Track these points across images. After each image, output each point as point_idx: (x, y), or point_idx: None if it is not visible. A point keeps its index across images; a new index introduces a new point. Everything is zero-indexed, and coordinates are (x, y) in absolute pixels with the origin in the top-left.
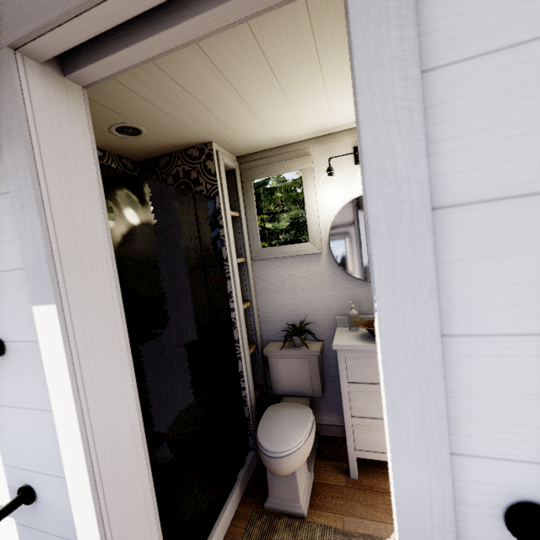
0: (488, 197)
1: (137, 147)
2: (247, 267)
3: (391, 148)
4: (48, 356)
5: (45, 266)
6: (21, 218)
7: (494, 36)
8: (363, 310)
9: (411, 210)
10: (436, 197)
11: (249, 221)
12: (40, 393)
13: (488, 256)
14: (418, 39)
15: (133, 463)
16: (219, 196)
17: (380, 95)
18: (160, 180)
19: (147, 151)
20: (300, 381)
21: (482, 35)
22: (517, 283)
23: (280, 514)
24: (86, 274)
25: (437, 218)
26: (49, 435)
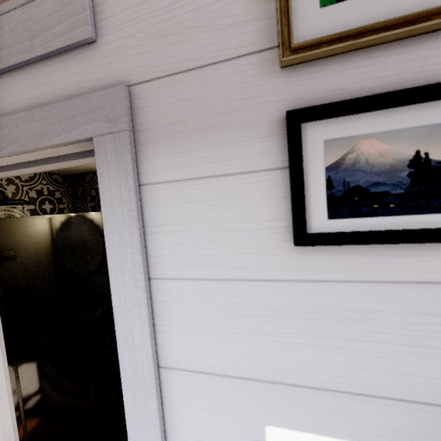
0: (190, 368)
1: (64, 169)
2: None
3: (131, 327)
4: None
5: None
6: None
7: (189, 270)
8: None
9: (143, 370)
10: (162, 359)
11: None
12: None
13: (192, 406)
14: (142, 264)
15: None
16: None
17: (123, 292)
18: (85, 192)
19: (73, 170)
20: None
21: (182, 266)
22: (208, 428)
23: None
24: None
25: (163, 374)
26: None
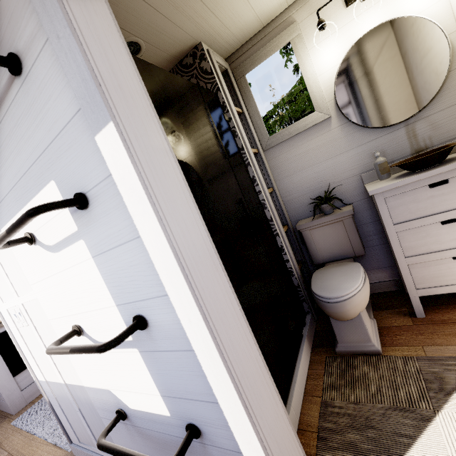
0: None
1: None
2: (261, 157)
3: None
4: (120, 179)
5: (93, 86)
6: (61, 53)
7: None
8: (389, 158)
9: None
10: None
11: (252, 115)
12: (125, 225)
13: None
14: None
15: (218, 281)
16: (220, 90)
17: None
18: None
19: None
20: (339, 245)
21: None
22: None
23: (353, 355)
24: (130, 104)
25: None
26: (142, 262)
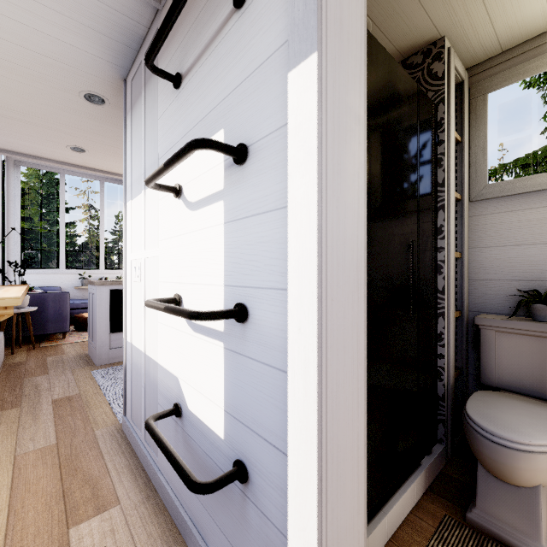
0: None
1: None
2: (462, 207)
3: None
4: (295, 128)
5: (313, 7)
6: None
7: None
8: None
9: None
10: None
11: (473, 149)
12: (274, 190)
13: None
14: None
15: (353, 305)
16: (444, 103)
17: None
18: None
19: None
20: (539, 374)
21: None
22: None
23: (496, 540)
24: (343, 45)
25: None
26: (274, 239)
